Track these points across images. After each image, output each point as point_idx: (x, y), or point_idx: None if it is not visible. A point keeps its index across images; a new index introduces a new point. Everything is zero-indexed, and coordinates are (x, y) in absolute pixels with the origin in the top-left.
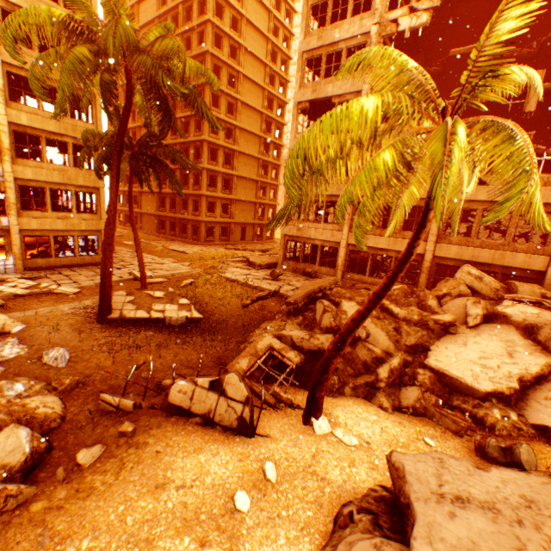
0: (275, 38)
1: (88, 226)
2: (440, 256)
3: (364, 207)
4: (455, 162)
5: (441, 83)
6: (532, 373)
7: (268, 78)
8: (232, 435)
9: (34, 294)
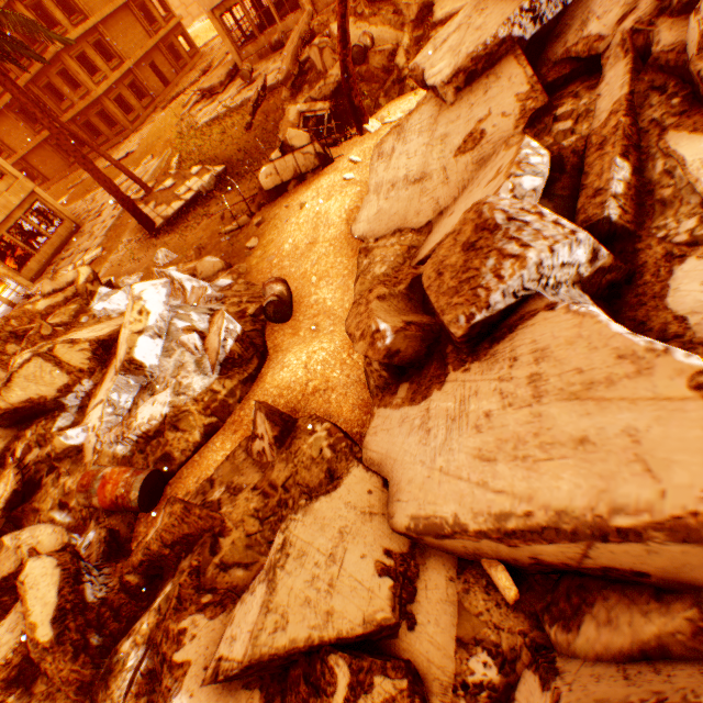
0: None
1: (18, 198)
2: None
3: None
4: None
5: None
6: None
7: None
8: (320, 172)
9: None
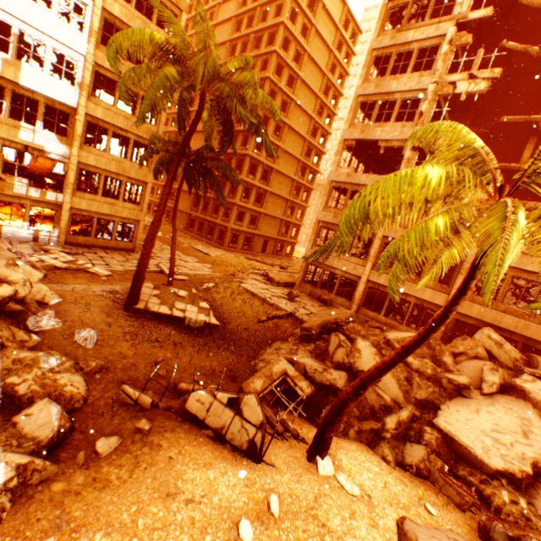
0: (331, 74)
1: (129, 215)
2: (460, 312)
3: (404, 259)
4: (511, 245)
5: (486, 144)
6: None
7: (317, 109)
8: (239, 456)
9: (70, 269)
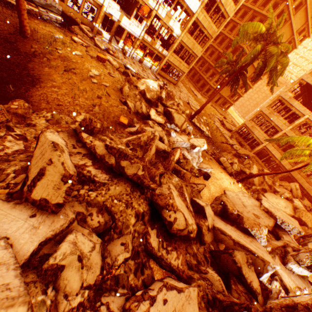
0: None
1: (183, 69)
2: (291, 175)
3: (291, 154)
4: None
5: None
6: (286, 212)
7: (300, 29)
8: (227, 173)
9: None
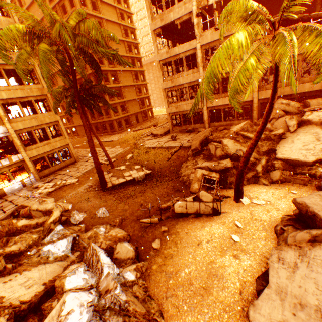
0: None
1: (61, 144)
2: (262, 98)
3: (237, 89)
4: (296, 57)
5: None
6: None
7: (119, 16)
8: (211, 217)
9: (57, 189)
